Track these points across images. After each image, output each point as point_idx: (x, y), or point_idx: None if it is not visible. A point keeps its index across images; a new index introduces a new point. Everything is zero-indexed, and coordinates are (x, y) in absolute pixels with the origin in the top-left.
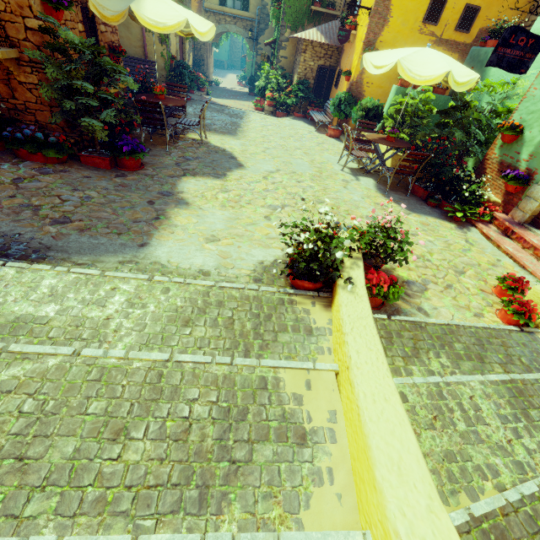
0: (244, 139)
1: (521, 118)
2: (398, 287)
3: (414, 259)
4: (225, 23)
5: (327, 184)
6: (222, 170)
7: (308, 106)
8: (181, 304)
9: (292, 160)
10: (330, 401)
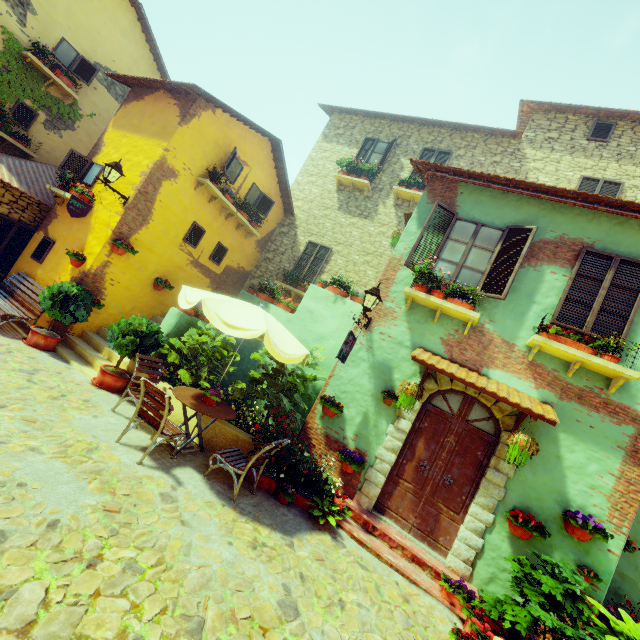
0: None
1: (335, 394)
2: None
3: None
4: None
5: (152, 530)
6: None
7: None
8: None
9: (18, 468)
10: None
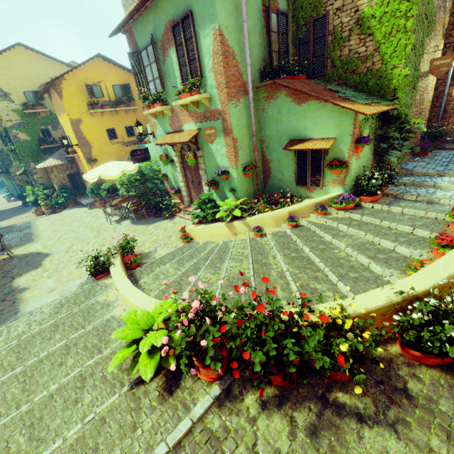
0: (41, 240)
1: (164, 171)
2: (138, 256)
3: (136, 244)
4: None
5: (105, 235)
6: (37, 263)
7: (76, 197)
8: (51, 311)
9: (79, 235)
10: (115, 294)
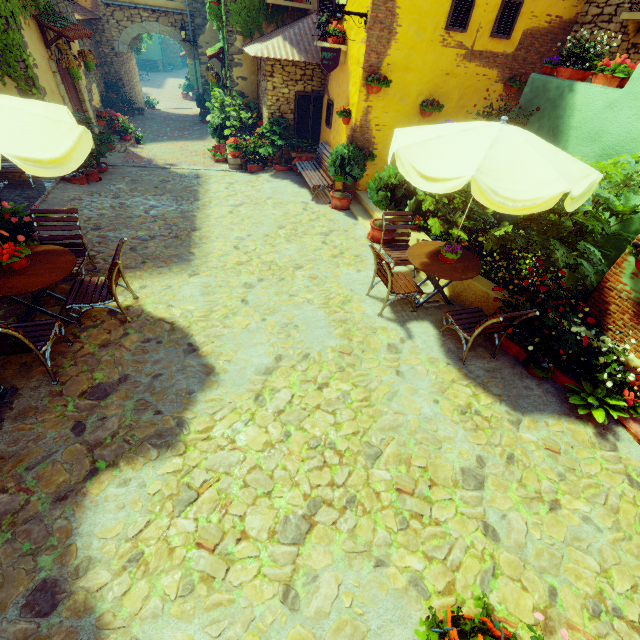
0: (206, 269)
1: None
2: None
3: None
4: (141, 20)
5: (369, 373)
6: (173, 407)
7: (292, 153)
8: None
9: (296, 315)
10: None
